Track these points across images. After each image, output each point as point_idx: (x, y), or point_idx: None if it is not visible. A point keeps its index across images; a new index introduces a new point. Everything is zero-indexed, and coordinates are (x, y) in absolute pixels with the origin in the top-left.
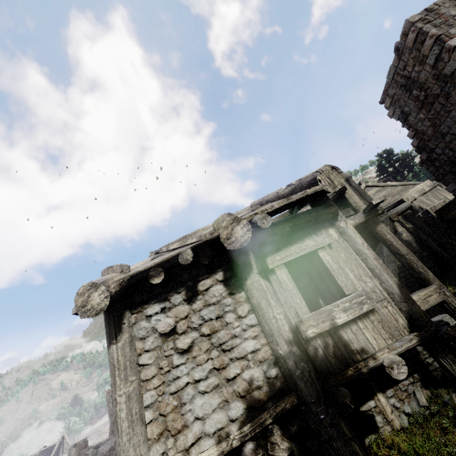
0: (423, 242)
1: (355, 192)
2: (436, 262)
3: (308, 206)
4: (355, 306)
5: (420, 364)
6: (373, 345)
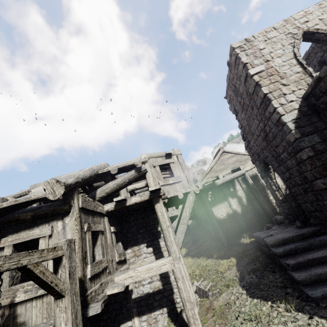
0: (250, 199)
1: (179, 166)
2: (255, 215)
3: (114, 181)
4: (34, 289)
5: (172, 301)
6: (33, 321)
